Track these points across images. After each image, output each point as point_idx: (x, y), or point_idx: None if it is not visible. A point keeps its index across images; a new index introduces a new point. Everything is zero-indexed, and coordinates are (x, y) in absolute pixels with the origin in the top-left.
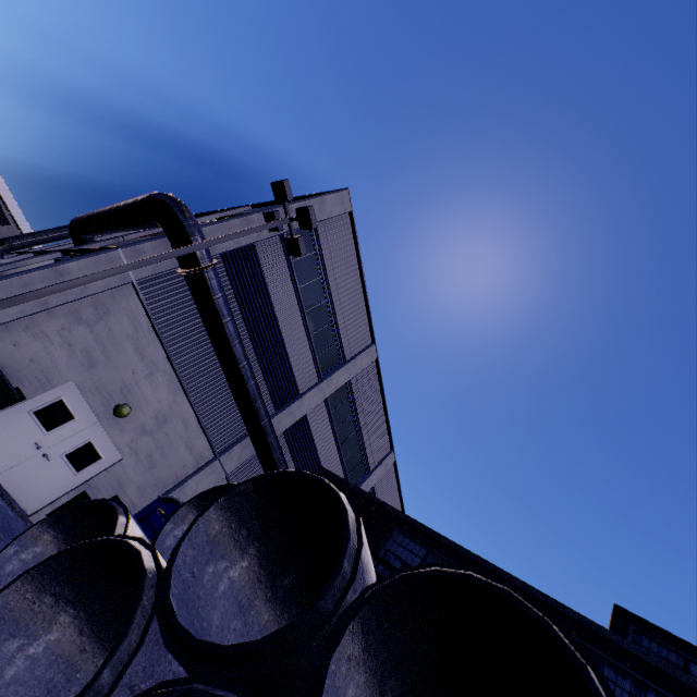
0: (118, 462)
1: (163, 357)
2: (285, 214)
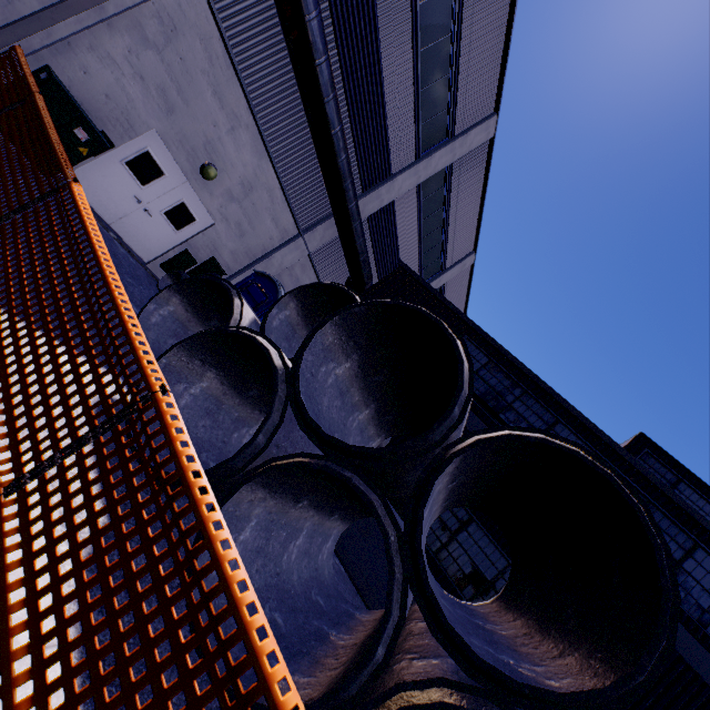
0: (211, 226)
1: (245, 108)
2: None
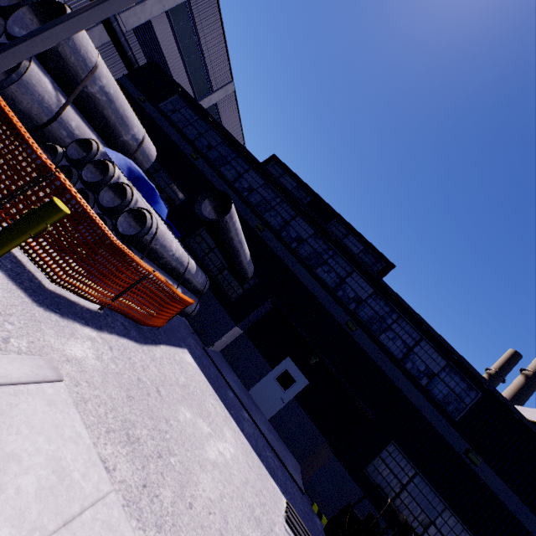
0: None
1: None
2: None
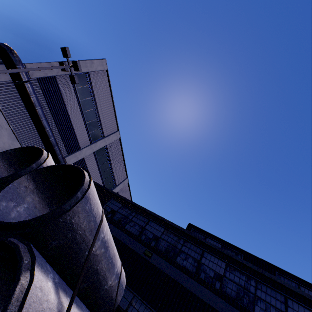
0: None
1: (5, 122)
2: (68, 63)
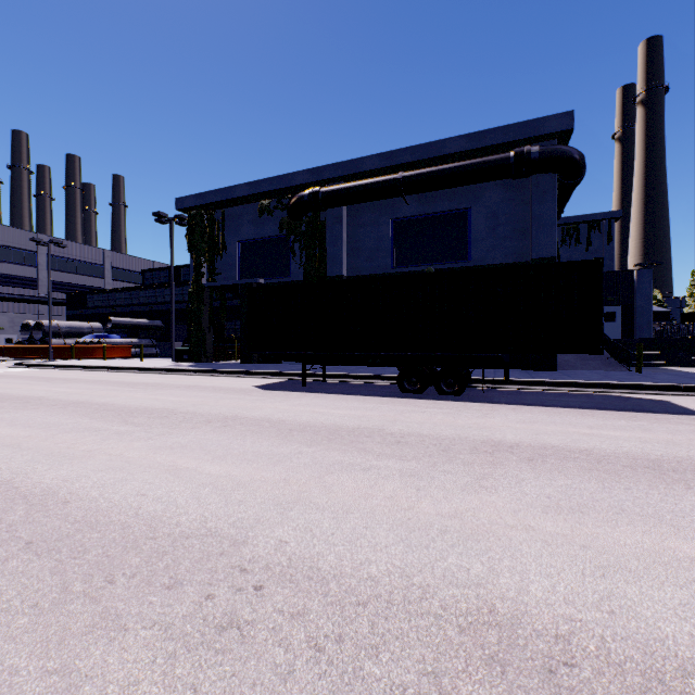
0: (18, 336)
1: None
2: None
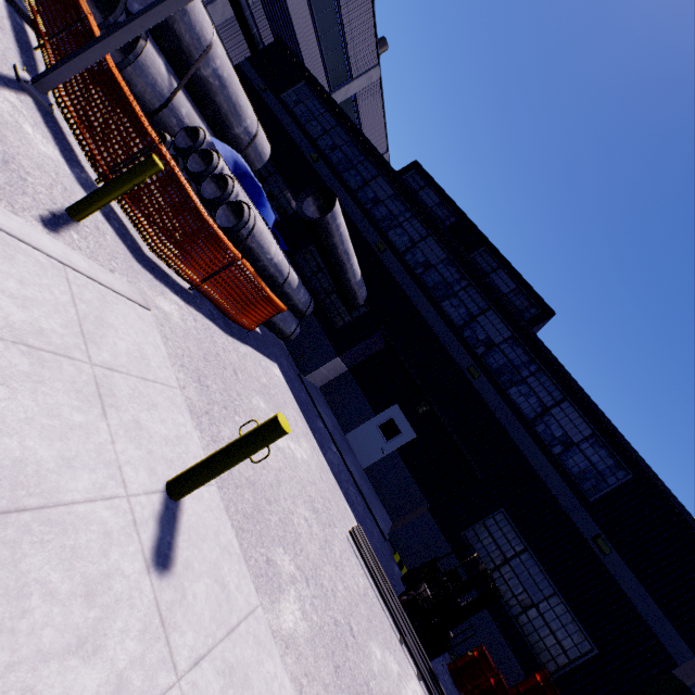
0: None
1: None
2: None
